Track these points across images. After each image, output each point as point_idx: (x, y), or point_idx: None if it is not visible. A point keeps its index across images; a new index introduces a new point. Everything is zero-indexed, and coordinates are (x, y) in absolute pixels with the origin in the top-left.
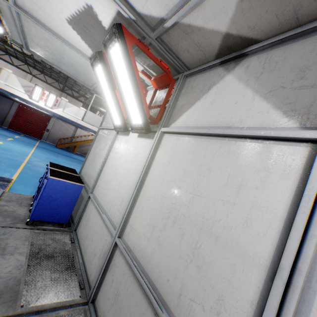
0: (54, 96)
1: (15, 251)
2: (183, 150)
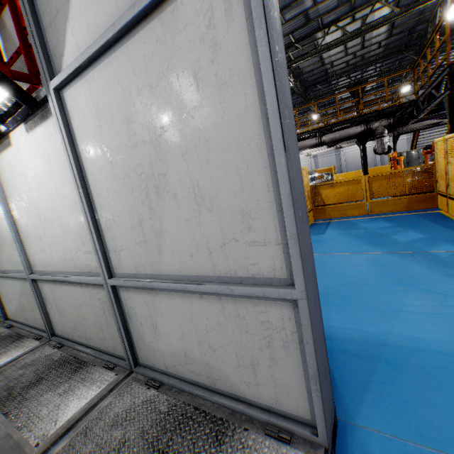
0: None
1: None
2: None
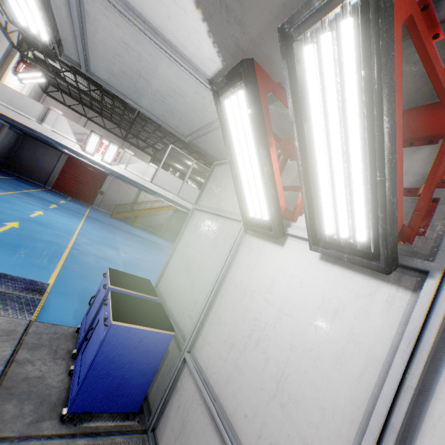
0: (115, 147)
1: None
2: None
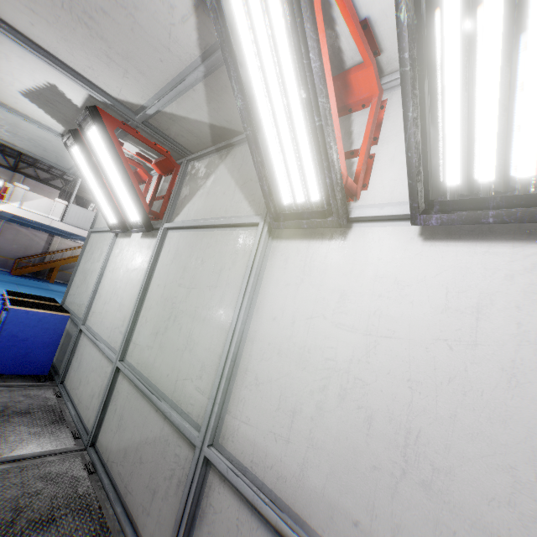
0: None
1: None
2: (184, 246)
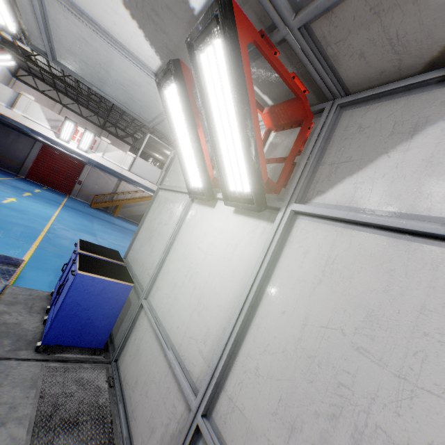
0: (91, 135)
1: (10, 416)
2: (356, 259)
